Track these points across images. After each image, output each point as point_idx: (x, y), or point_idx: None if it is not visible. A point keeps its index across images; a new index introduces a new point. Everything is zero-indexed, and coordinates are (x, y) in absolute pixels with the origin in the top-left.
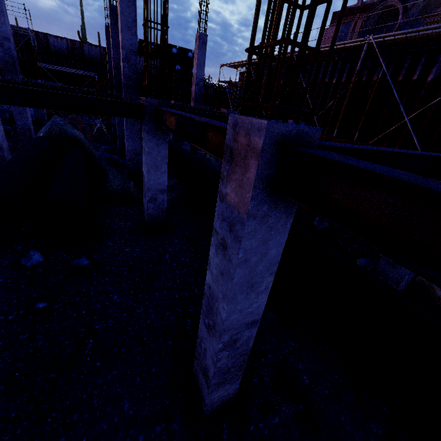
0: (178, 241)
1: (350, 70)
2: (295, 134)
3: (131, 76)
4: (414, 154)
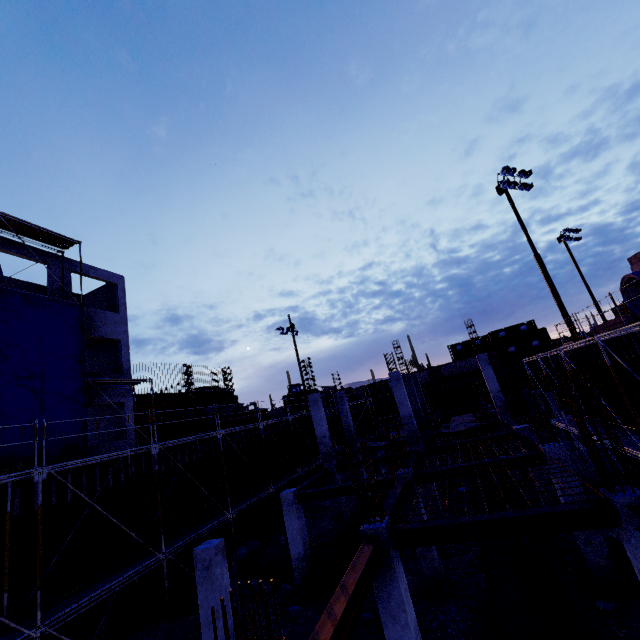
0: (455, 609)
1: (638, 344)
2: (373, 530)
3: (411, 433)
4: (486, 520)
